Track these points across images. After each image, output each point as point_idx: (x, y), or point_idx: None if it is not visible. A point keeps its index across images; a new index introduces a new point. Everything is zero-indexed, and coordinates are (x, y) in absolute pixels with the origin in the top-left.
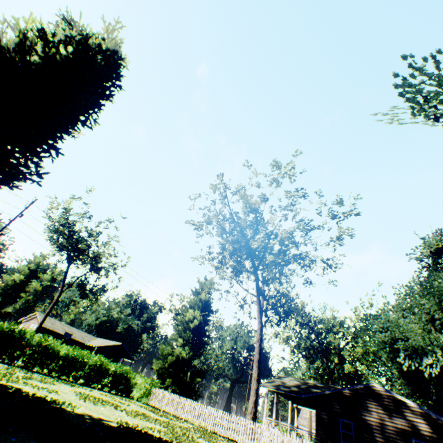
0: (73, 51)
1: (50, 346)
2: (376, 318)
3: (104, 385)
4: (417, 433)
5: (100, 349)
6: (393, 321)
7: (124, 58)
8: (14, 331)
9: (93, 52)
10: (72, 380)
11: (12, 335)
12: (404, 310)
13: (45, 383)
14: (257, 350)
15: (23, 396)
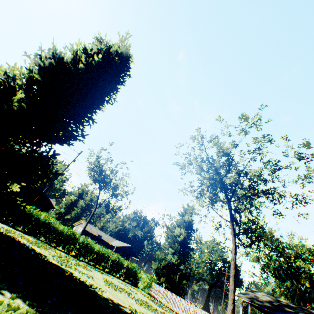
0: (101, 57)
1: (89, 244)
2: None
3: (121, 275)
4: None
5: (117, 248)
6: None
7: (131, 56)
8: (70, 233)
9: (113, 56)
10: (101, 268)
11: (69, 235)
12: None
13: (86, 270)
14: (233, 267)
15: (73, 280)
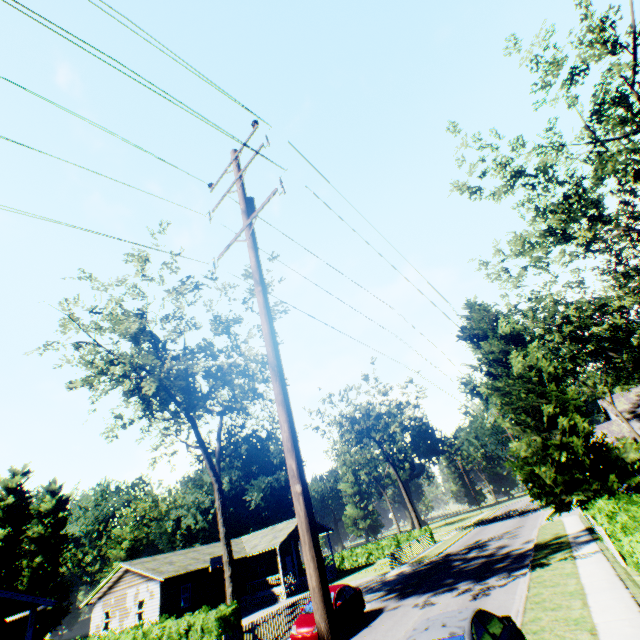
0: None
1: None
2: None
3: None
4: None
5: (267, 551)
6: None
7: None
8: None
9: None
10: None
11: None
12: None
13: None
14: None
15: None
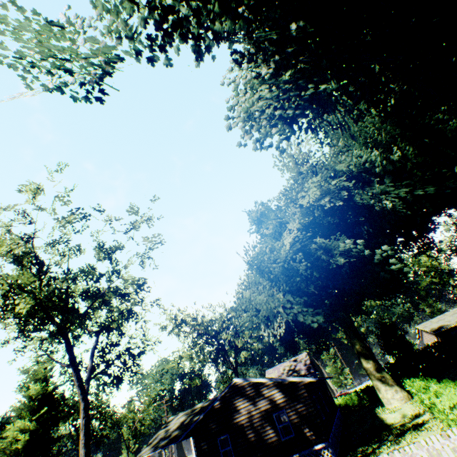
0: None
1: None
2: (238, 303)
3: None
4: (275, 406)
5: None
6: (248, 300)
7: None
8: None
9: None
10: None
11: None
12: (256, 283)
13: None
14: (83, 443)
15: None
